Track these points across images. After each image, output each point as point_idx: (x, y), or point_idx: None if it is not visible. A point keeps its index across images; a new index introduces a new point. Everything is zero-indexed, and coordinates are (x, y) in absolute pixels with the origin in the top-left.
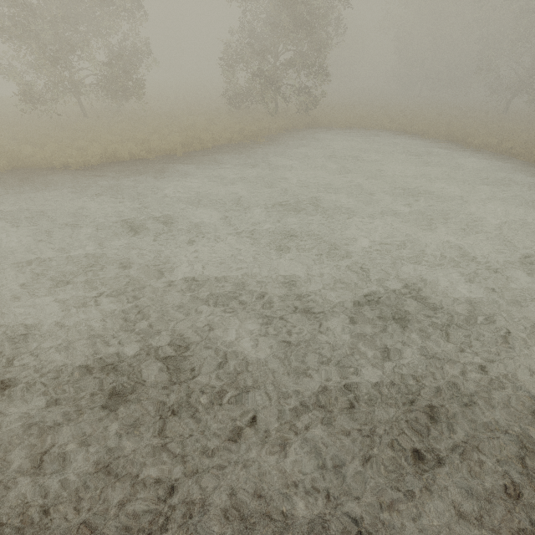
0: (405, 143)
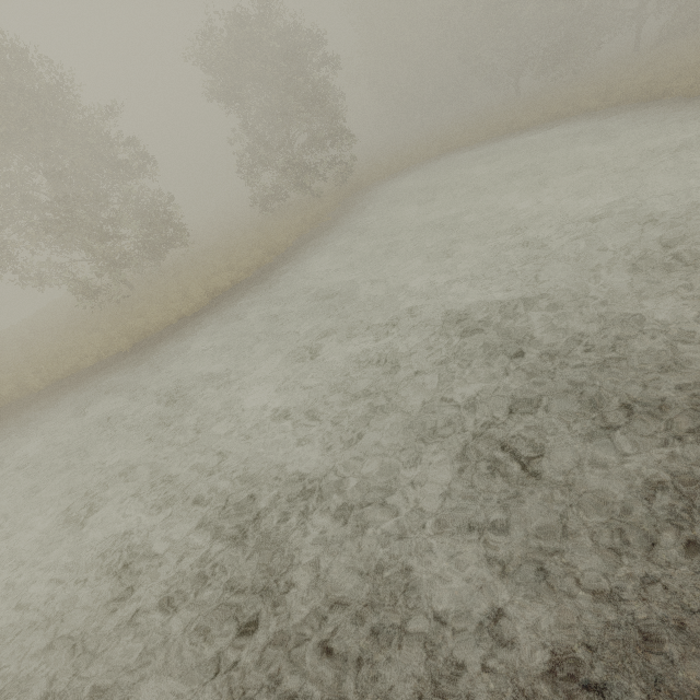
0: (459, 157)
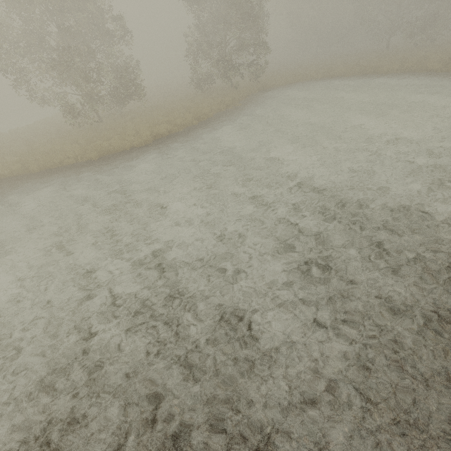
0: (336, 83)
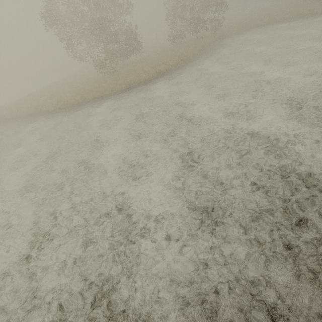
0: (279, 26)
